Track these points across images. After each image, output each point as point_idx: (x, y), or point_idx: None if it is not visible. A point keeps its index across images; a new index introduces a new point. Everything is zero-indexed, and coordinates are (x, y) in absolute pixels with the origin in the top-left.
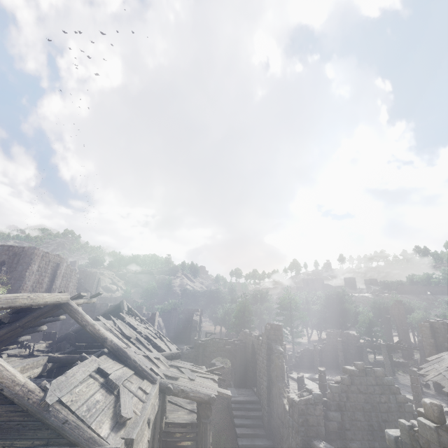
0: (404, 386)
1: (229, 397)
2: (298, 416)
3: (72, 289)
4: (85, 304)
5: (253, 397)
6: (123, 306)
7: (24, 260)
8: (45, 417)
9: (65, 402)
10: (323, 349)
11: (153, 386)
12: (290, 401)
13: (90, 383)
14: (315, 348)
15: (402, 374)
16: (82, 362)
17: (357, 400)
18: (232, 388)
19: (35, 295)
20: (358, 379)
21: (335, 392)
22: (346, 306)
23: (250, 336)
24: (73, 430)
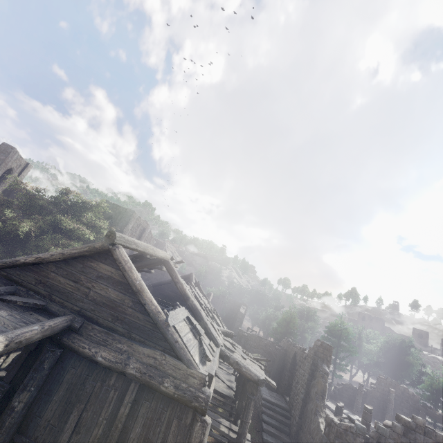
0: None
1: (274, 387)
2: (335, 437)
3: None
4: None
5: (283, 403)
6: (192, 278)
7: (124, 219)
8: (166, 333)
9: (177, 328)
10: (369, 393)
11: (217, 348)
12: (328, 420)
13: (185, 324)
14: (360, 388)
15: None
16: (180, 308)
17: None
18: (264, 387)
19: (155, 248)
20: (413, 433)
21: (382, 434)
22: (410, 359)
23: (294, 346)
24: (180, 350)
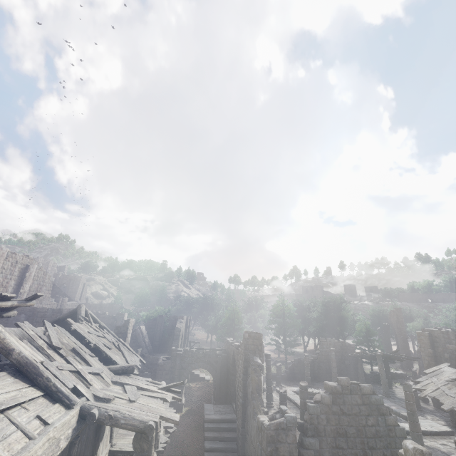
0: (400, 400)
1: (176, 423)
2: (266, 444)
3: (45, 294)
4: (50, 309)
5: (230, 415)
6: (80, 311)
7: None
8: None
9: None
10: (316, 360)
11: (67, 412)
12: (259, 424)
13: None
14: (306, 359)
15: (400, 386)
16: None
17: (339, 422)
18: (209, 404)
19: None
20: (341, 397)
21: (313, 413)
22: (344, 313)
23: (232, 345)
24: None
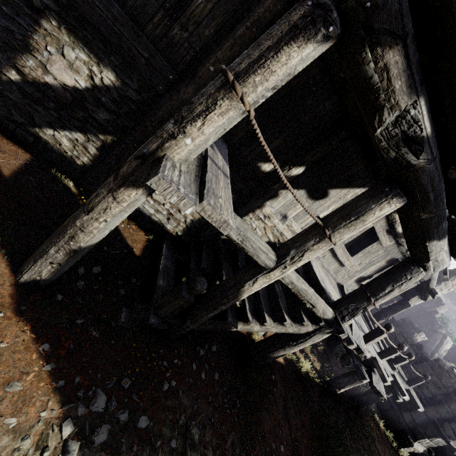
0: None
1: None
2: None
3: None
4: None
5: None
6: None
7: None
8: None
9: None
10: None
11: None
12: None
13: None
14: None
15: None
16: None
17: None
18: None
19: None
20: None
21: None
22: None
23: None
24: None
